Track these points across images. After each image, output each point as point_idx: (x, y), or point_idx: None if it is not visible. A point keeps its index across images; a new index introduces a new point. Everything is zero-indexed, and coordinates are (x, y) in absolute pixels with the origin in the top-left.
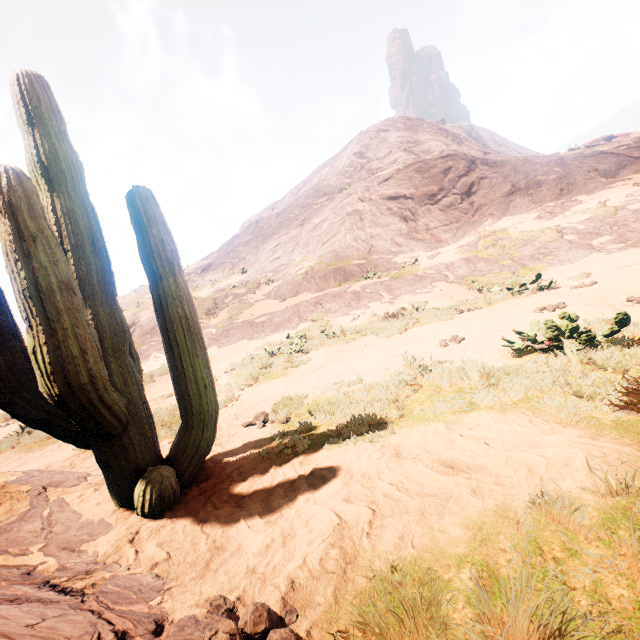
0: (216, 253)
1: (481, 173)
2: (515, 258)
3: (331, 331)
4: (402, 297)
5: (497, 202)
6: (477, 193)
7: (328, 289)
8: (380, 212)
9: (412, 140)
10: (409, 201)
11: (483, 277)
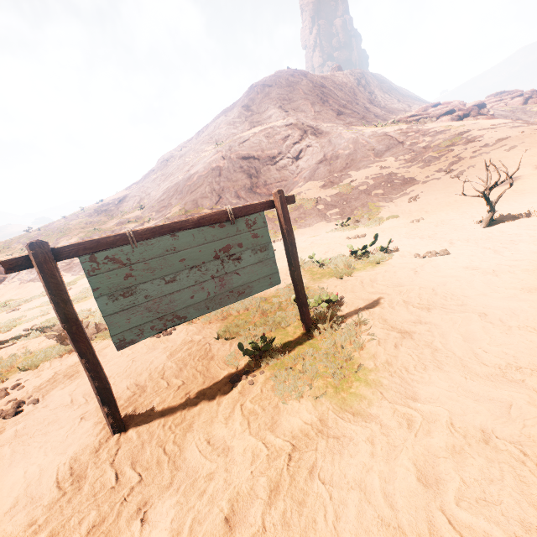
0: (136, 184)
1: (309, 142)
2: None
3: None
4: None
5: (311, 168)
6: (302, 158)
7: None
8: (234, 169)
9: (287, 98)
10: (256, 161)
11: None
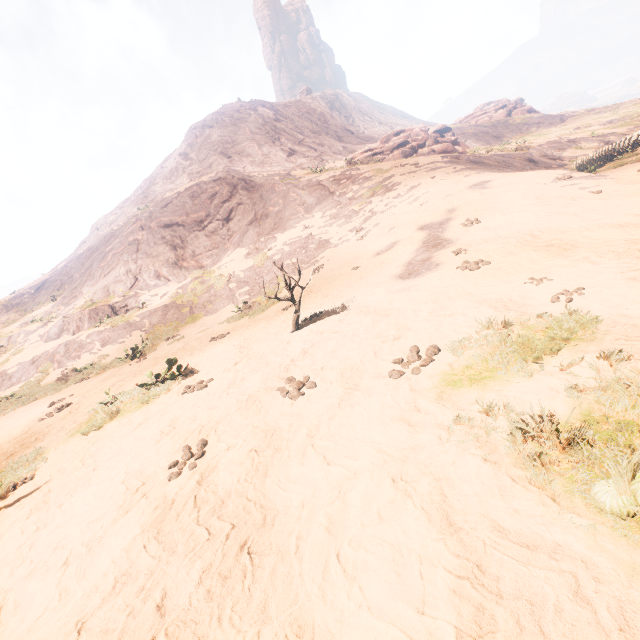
0: (64, 262)
1: (240, 199)
2: (194, 305)
3: (18, 395)
4: (106, 347)
5: (241, 231)
6: (233, 219)
7: (80, 332)
8: (155, 241)
9: (230, 140)
10: (181, 228)
11: (164, 325)
